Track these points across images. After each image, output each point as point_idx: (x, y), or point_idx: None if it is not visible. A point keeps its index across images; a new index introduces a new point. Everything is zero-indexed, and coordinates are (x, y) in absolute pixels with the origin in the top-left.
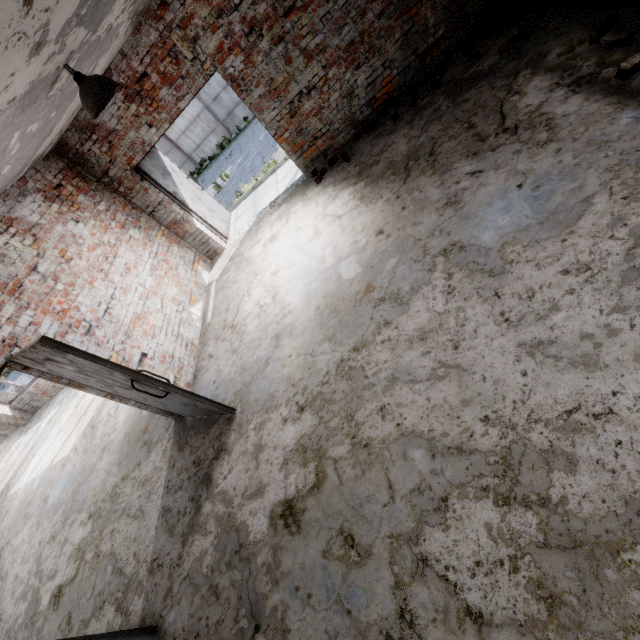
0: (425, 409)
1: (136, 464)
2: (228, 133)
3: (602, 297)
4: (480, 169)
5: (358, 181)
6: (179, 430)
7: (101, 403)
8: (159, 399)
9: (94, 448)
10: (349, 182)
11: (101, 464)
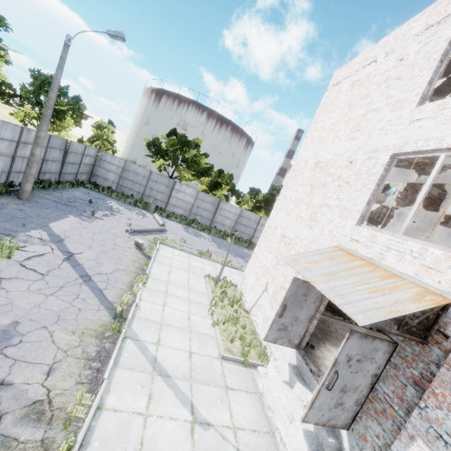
0: None
1: None
2: None
3: None
4: (335, 329)
5: (323, 341)
6: None
7: None
8: None
9: None
10: (322, 342)
11: None
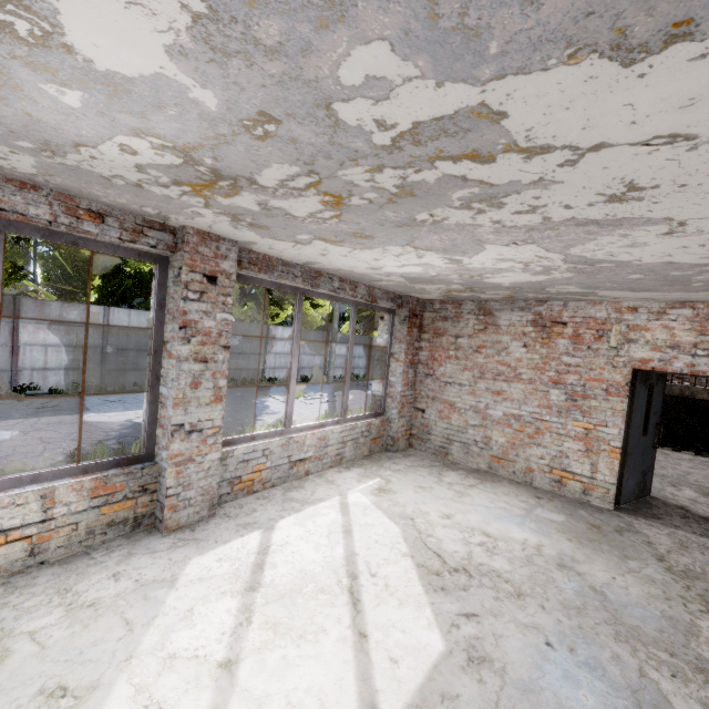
0: (703, 479)
1: (646, 544)
2: (99, 383)
3: (681, 461)
4: None
5: None
6: (631, 512)
7: (409, 544)
8: (639, 458)
9: (536, 577)
10: None
11: (599, 575)
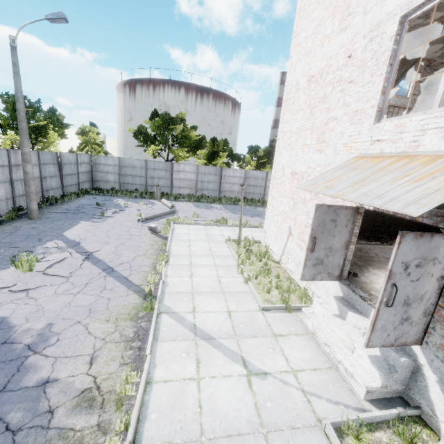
0: None
1: None
2: None
3: None
4: (375, 254)
5: (366, 267)
6: None
7: None
8: None
9: None
10: (364, 269)
11: None
